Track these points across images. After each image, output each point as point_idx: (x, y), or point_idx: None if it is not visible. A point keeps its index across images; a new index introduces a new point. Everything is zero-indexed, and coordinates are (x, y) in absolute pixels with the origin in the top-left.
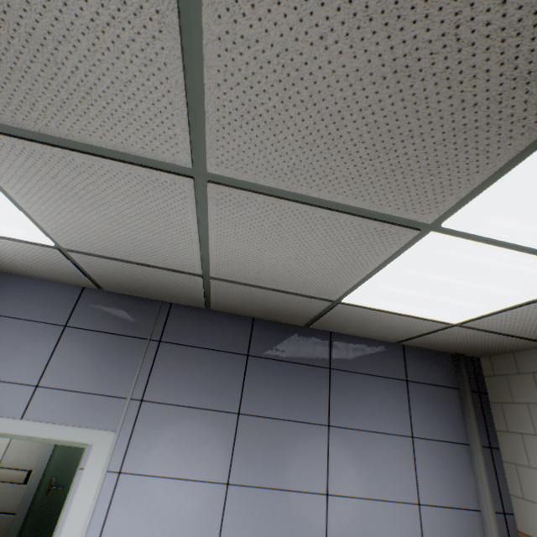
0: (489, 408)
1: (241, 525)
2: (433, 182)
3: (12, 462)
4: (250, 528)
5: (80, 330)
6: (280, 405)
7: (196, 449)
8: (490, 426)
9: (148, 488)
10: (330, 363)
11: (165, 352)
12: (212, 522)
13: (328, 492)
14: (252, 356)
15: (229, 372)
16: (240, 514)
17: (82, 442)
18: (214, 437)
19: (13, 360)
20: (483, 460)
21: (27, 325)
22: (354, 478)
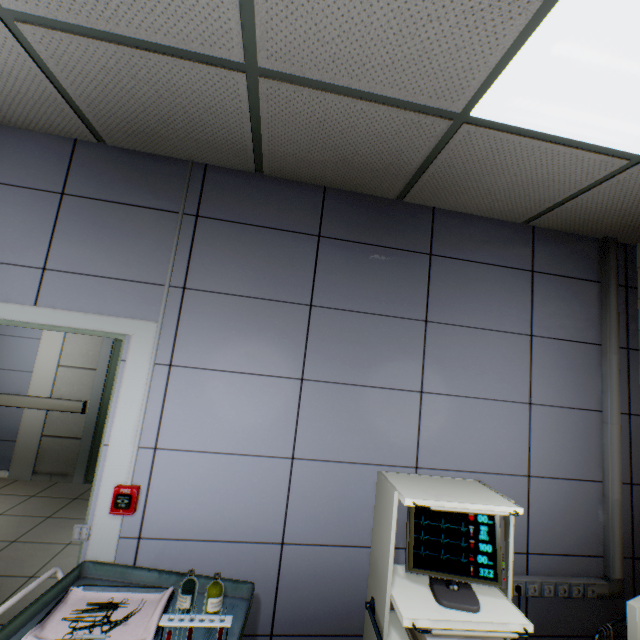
0: (636, 305)
1: (320, 419)
2: None
3: (64, 394)
4: (331, 422)
5: (83, 199)
6: (364, 297)
7: (260, 343)
8: (632, 326)
9: (207, 382)
10: (430, 249)
11: (206, 231)
12: (287, 415)
13: (422, 390)
14: (326, 237)
15: (295, 258)
16: (318, 409)
17: (118, 333)
18: (281, 331)
19: (2, 237)
20: (617, 360)
21: (9, 193)
22: (455, 377)
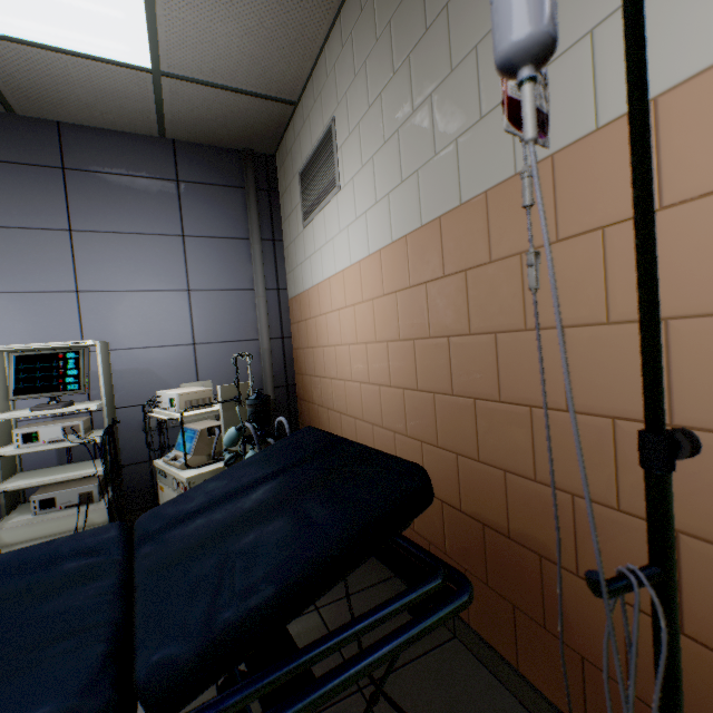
0: (279, 206)
1: None
2: None
3: None
4: None
5: None
6: None
7: None
8: (277, 223)
9: None
10: (63, 163)
11: None
12: None
13: (79, 290)
14: None
15: None
16: None
17: None
18: None
19: None
20: (261, 249)
21: None
22: (111, 276)
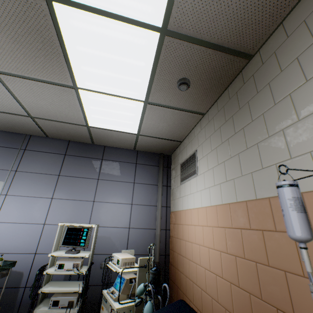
0: (171, 173)
1: (56, 211)
2: (57, 71)
3: None
4: (60, 211)
5: None
6: (78, 172)
7: (39, 187)
8: (169, 179)
9: (18, 200)
10: (102, 157)
11: (27, 154)
12: (45, 210)
13: (94, 201)
14: (67, 155)
15: (56, 161)
16: (56, 207)
17: None
18: (47, 183)
19: None
20: (161, 189)
21: None
22: (106, 196)
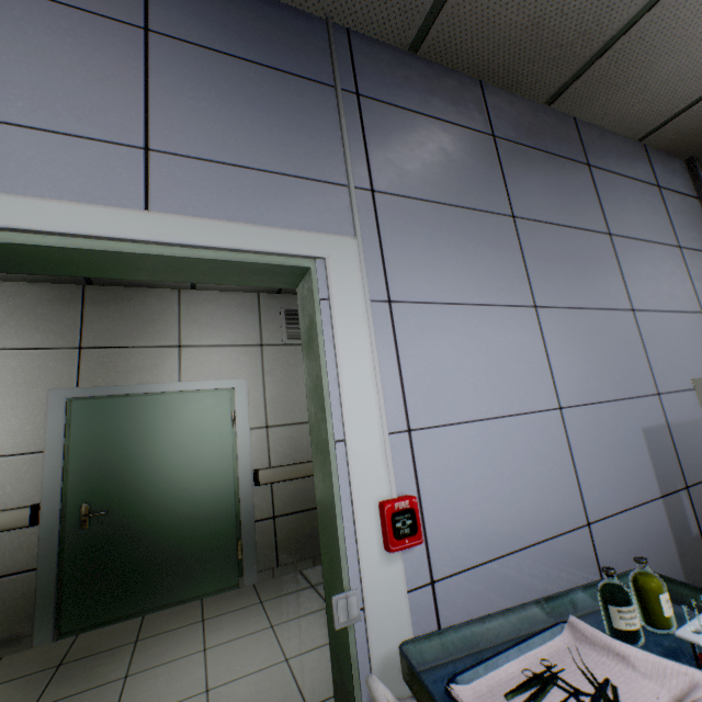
0: None
1: (567, 354)
2: None
3: None
4: (577, 355)
5: (185, 44)
6: (555, 208)
7: (481, 264)
8: None
9: (440, 321)
10: (586, 159)
11: (375, 115)
12: (536, 355)
13: (633, 309)
14: (500, 138)
15: (480, 159)
16: (561, 342)
17: (304, 255)
18: (496, 248)
19: (43, 85)
20: None
21: (36, 8)
22: (648, 292)
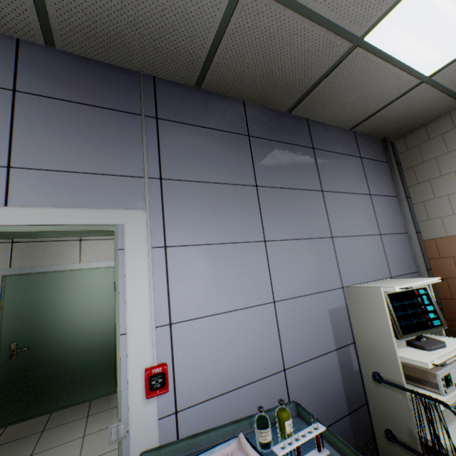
0: (403, 174)
1: (283, 268)
2: None
3: None
4: (290, 268)
5: (40, 98)
6: (286, 178)
7: (231, 218)
8: (405, 185)
9: (199, 256)
10: (312, 144)
11: (167, 131)
12: (262, 270)
13: (332, 236)
14: (253, 137)
15: (237, 151)
16: (280, 261)
17: (109, 224)
18: (242, 207)
19: None
20: (406, 203)
21: None
22: (344, 225)
